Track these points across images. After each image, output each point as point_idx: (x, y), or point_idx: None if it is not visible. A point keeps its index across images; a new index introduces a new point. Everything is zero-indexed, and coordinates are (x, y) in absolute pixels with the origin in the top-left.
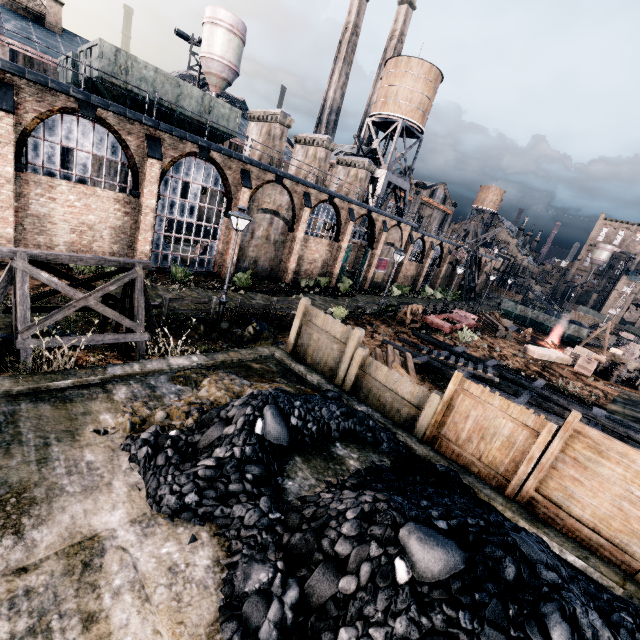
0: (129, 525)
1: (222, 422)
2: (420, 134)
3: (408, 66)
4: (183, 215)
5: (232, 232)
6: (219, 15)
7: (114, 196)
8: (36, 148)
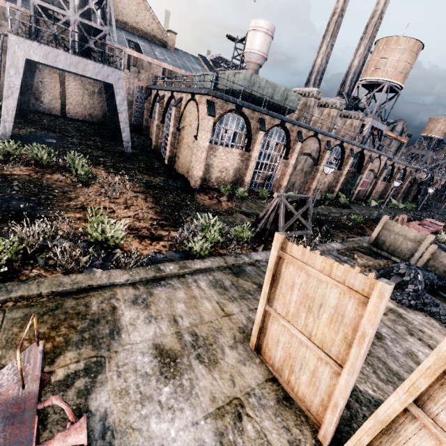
0: (398, 307)
1: (398, 275)
2: (399, 90)
3: (397, 43)
4: (264, 159)
5: (287, 168)
6: (260, 24)
7: (238, 152)
8: (213, 131)
